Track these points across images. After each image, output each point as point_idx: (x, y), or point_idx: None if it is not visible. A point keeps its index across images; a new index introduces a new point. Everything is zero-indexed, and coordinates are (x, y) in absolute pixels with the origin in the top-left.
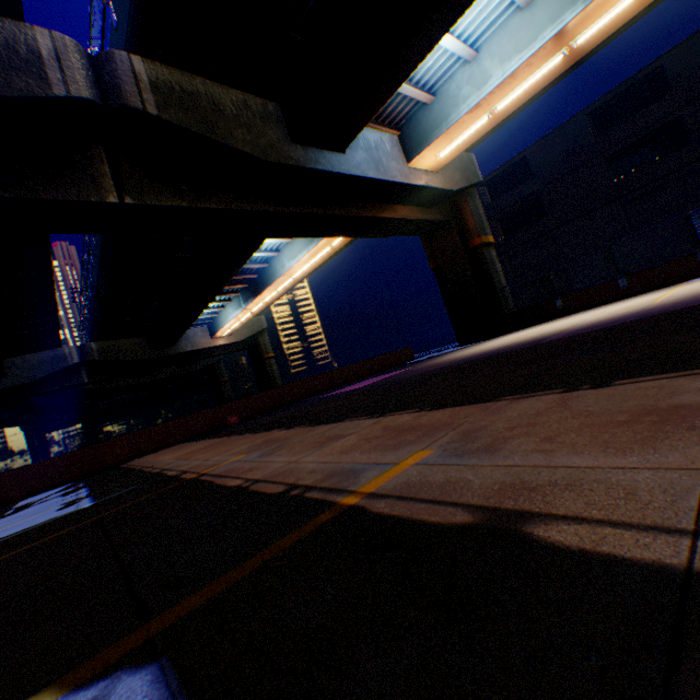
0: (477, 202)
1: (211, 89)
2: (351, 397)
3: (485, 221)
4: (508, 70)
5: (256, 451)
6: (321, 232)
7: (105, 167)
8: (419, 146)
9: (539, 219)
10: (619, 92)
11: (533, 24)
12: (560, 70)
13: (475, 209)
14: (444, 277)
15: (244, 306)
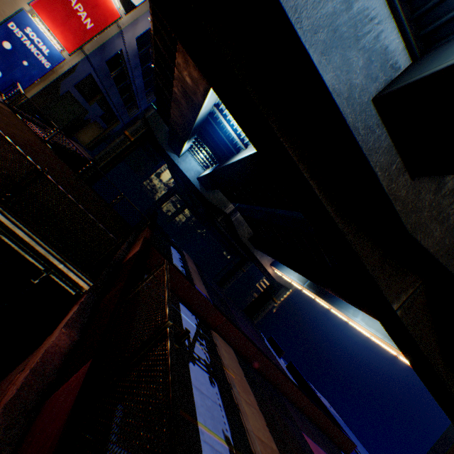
0: None
1: None
2: None
3: None
4: None
5: None
6: (428, 386)
7: (410, 289)
8: None
9: None
10: None
11: None
12: None
13: None
14: None
15: (305, 286)
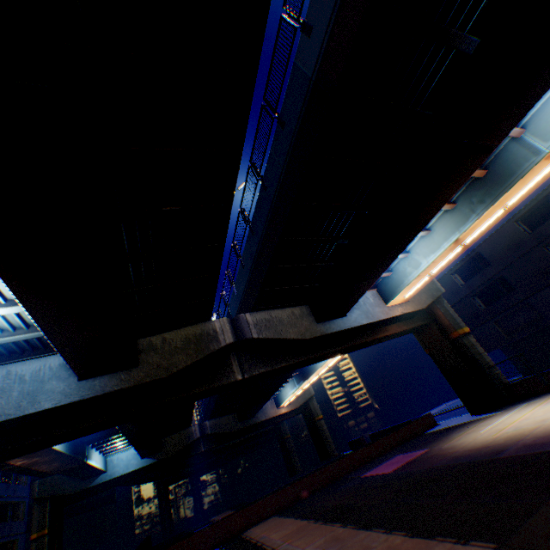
0: (445, 305)
1: (277, 312)
2: (380, 491)
3: (456, 316)
4: (429, 260)
5: (329, 548)
6: (340, 354)
7: (236, 361)
8: (390, 295)
9: (510, 290)
10: (532, 205)
11: (434, 241)
12: (464, 249)
13: (445, 310)
14: (438, 360)
15: (297, 386)
